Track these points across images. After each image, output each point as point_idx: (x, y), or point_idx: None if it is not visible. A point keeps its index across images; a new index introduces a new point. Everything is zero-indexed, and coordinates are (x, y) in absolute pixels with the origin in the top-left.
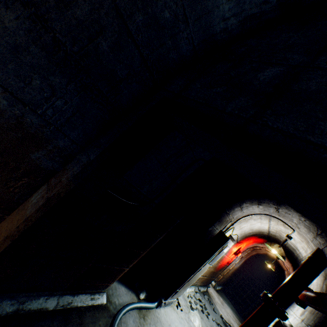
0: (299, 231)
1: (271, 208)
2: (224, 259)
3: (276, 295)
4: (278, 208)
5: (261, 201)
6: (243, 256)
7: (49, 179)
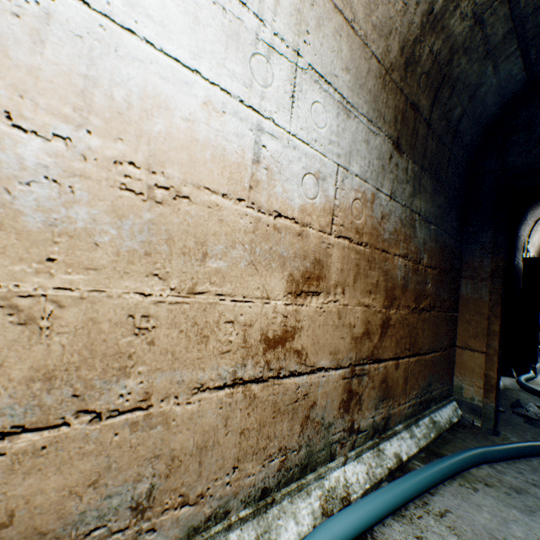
0: None
1: None
2: None
3: None
4: None
5: None
6: None
7: (460, 275)
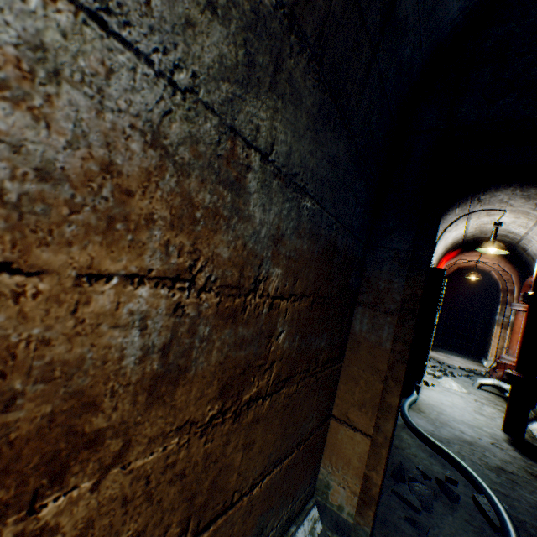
0: (512, 208)
1: (472, 203)
2: None
3: (536, 288)
4: (482, 197)
5: (460, 201)
6: None
7: (356, 299)
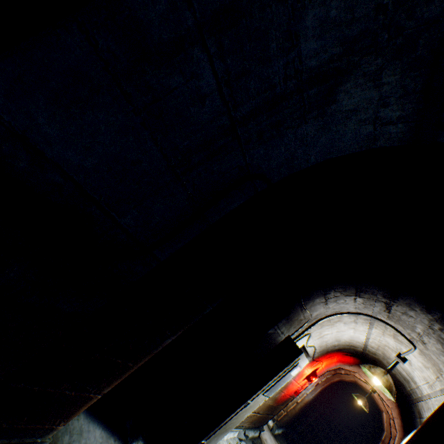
0: (424, 348)
1: (377, 304)
2: (290, 386)
3: None
4: (391, 304)
5: (362, 288)
6: (320, 382)
7: None
